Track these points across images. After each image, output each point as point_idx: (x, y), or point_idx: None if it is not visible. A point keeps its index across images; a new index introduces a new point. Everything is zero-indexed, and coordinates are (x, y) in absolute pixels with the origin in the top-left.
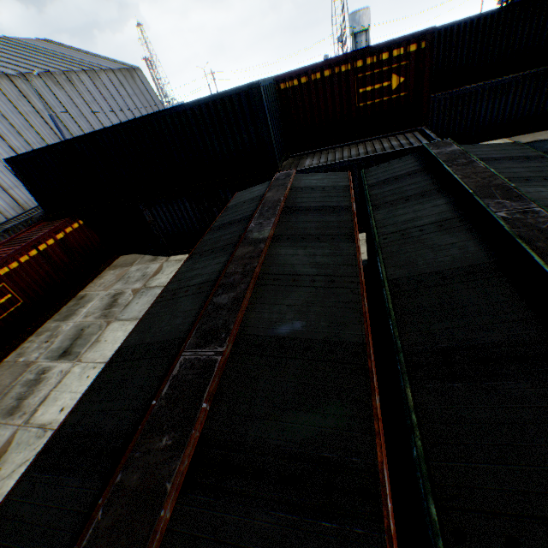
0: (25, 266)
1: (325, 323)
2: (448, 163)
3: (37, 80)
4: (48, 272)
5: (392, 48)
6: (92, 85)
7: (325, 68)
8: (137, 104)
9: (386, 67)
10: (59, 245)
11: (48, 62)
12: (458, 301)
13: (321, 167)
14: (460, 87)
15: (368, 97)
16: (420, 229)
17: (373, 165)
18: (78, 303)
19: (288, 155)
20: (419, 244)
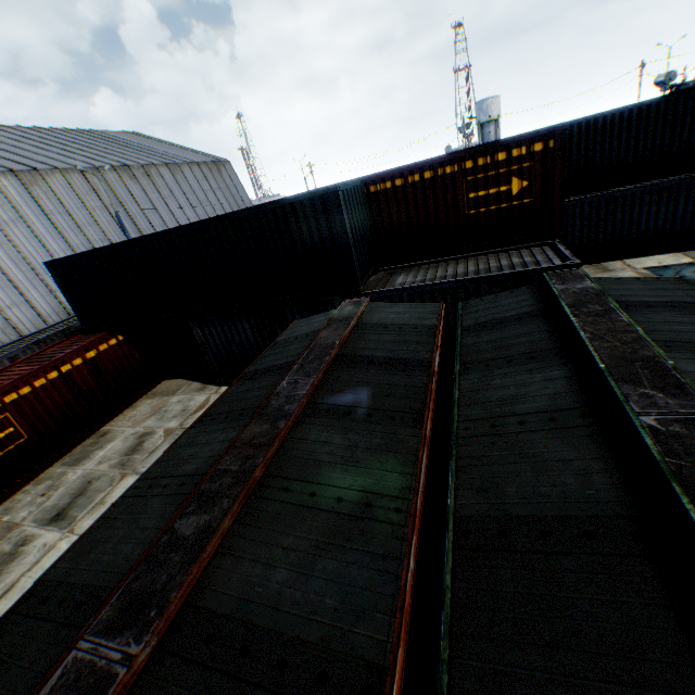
0: (39, 392)
1: (332, 600)
2: (573, 310)
3: (111, 173)
4: (67, 400)
5: (511, 146)
6: (172, 178)
7: (426, 168)
8: (220, 198)
9: (503, 168)
10: (88, 365)
11: (128, 155)
12: (563, 601)
13: (415, 288)
14: (610, 188)
15: (481, 202)
16: (521, 419)
17: (485, 289)
18: (97, 442)
19: (377, 268)
20: (514, 450)
